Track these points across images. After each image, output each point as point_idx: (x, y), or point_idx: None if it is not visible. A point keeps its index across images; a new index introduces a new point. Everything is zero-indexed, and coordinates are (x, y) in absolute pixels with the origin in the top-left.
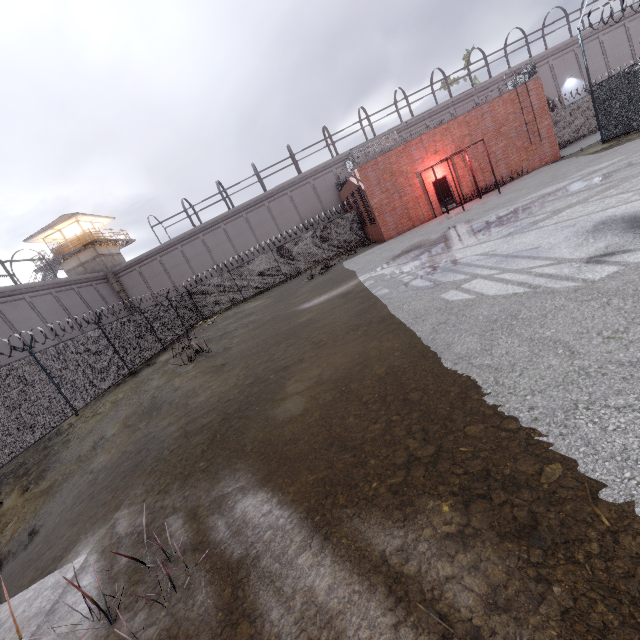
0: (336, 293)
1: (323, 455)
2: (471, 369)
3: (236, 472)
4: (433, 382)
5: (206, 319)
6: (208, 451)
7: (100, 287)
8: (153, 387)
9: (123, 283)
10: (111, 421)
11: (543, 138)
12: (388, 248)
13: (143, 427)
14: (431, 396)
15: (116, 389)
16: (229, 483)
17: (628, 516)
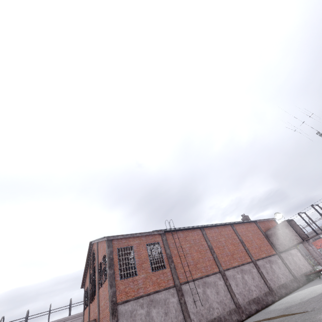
0: None
1: None
2: None
3: None
4: None
5: None
6: None
7: None
8: None
9: None
10: None
11: None
12: None
13: None
14: None
15: None
16: None
17: None
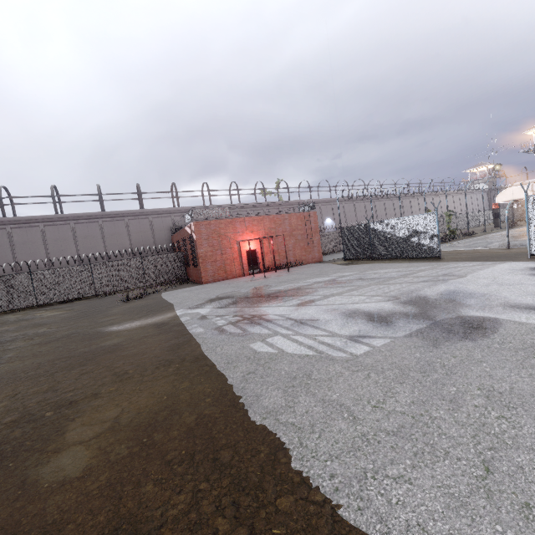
0: (151, 321)
1: None
2: (278, 426)
3: None
4: (244, 438)
5: None
6: None
7: None
8: None
9: None
10: None
11: (315, 246)
12: (205, 290)
13: None
14: (242, 456)
15: None
16: None
17: None
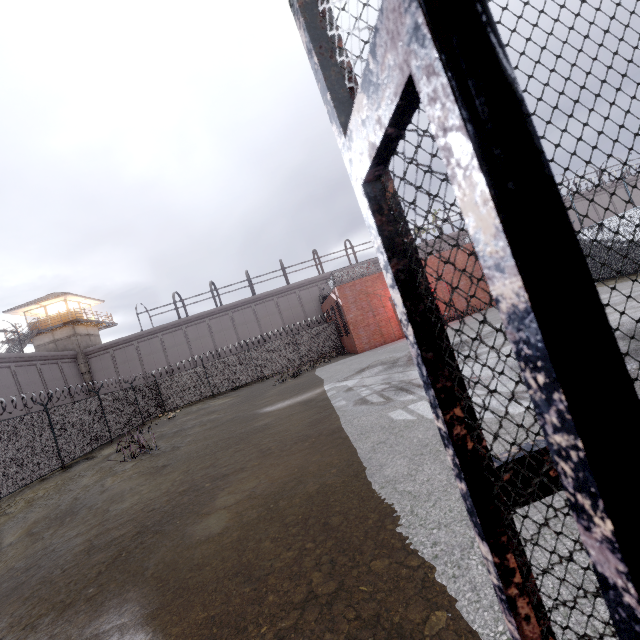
0: (299, 399)
1: (224, 586)
2: (394, 494)
3: (124, 603)
4: (357, 506)
5: (168, 412)
6: (105, 573)
7: (65, 366)
8: (80, 486)
9: (91, 364)
10: (15, 525)
11: None
12: (358, 360)
13: (47, 536)
14: (351, 522)
15: (39, 484)
16: (111, 618)
17: None
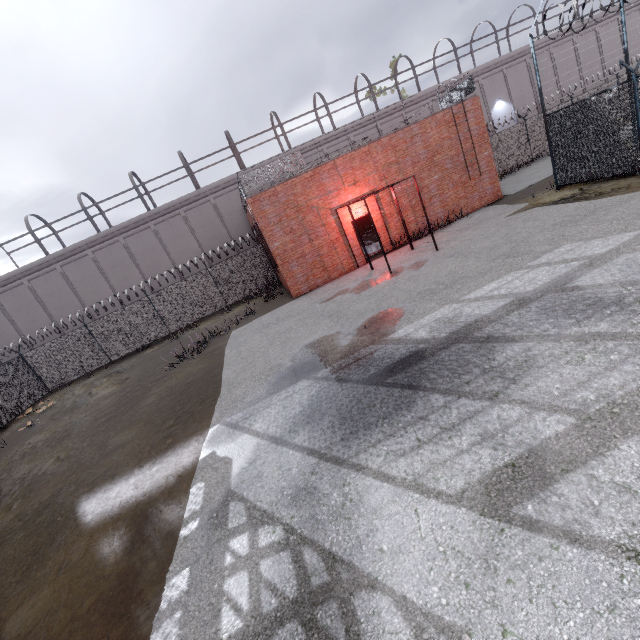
0: (146, 489)
1: None
2: None
3: None
4: None
5: (54, 391)
6: None
7: None
8: None
9: None
10: None
11: (483, 172)
12: (285, 329)
13: None
14: None
15: None
16: None
17: None
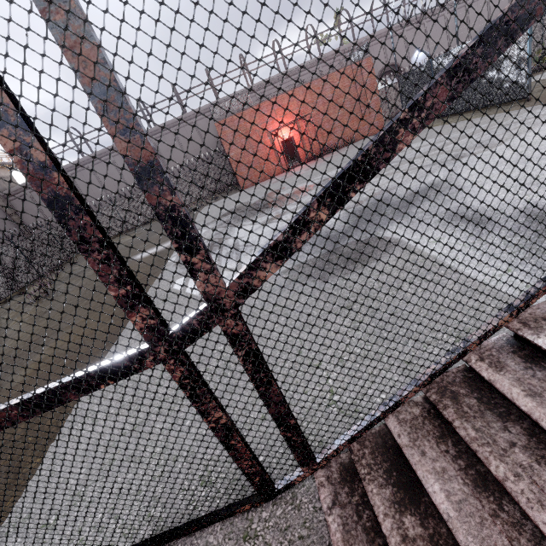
0: (161, 248)
1: None
2: None
3: None
4: None
5: None
6: None
7: None
8: None
9: (15, 206)
10: None
11: (372, 111)
12: (231, 202)
13: None
14: None
15: None
16: None
17: (17, 500)
